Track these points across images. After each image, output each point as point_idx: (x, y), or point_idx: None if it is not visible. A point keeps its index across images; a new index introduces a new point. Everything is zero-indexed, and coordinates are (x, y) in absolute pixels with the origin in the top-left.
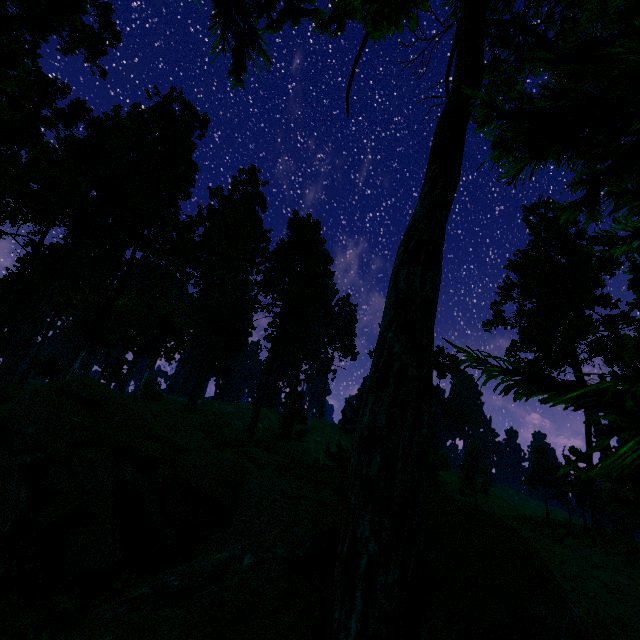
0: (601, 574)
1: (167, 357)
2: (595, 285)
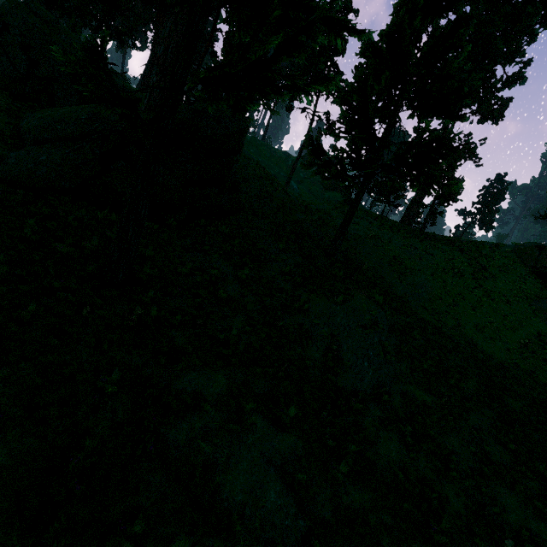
0: (357, 220)
1: (119, 39)
2: (520, 36)
